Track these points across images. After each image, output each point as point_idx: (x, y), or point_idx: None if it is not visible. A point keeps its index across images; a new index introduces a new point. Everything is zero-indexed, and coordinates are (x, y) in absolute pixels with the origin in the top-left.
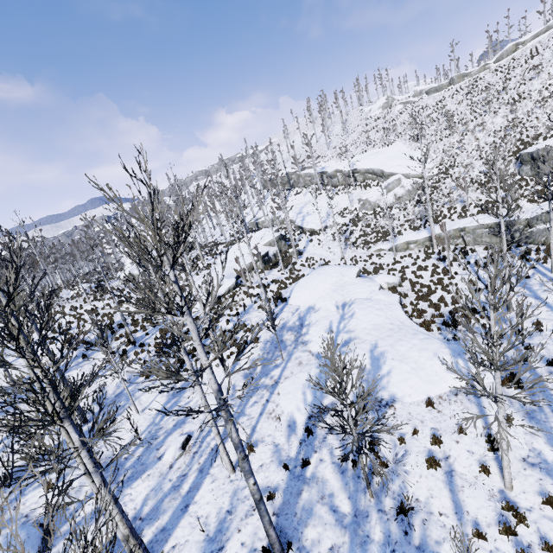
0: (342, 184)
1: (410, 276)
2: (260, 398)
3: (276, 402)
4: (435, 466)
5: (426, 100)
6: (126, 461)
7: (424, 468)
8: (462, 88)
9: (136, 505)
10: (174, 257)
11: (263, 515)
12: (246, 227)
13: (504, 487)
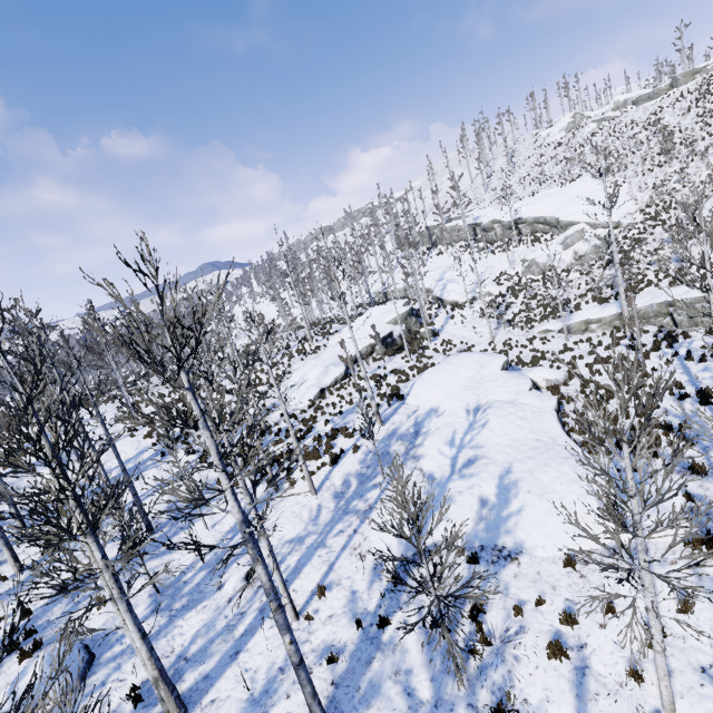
0: (501, 239)
1: (583, 371)
2: (347, 527)
3: (364, 534)
4: (560, 656)
5: (632, 114)
6: (184, 586)
7: (544, 657)
8: (691, 91)
9: (185, 642)
10: (179, 361)
11: (303, 684)
12: (371, 299)
13: (662, 707)
